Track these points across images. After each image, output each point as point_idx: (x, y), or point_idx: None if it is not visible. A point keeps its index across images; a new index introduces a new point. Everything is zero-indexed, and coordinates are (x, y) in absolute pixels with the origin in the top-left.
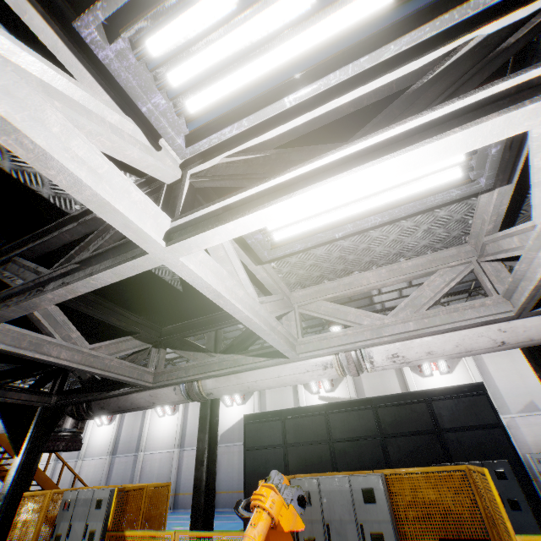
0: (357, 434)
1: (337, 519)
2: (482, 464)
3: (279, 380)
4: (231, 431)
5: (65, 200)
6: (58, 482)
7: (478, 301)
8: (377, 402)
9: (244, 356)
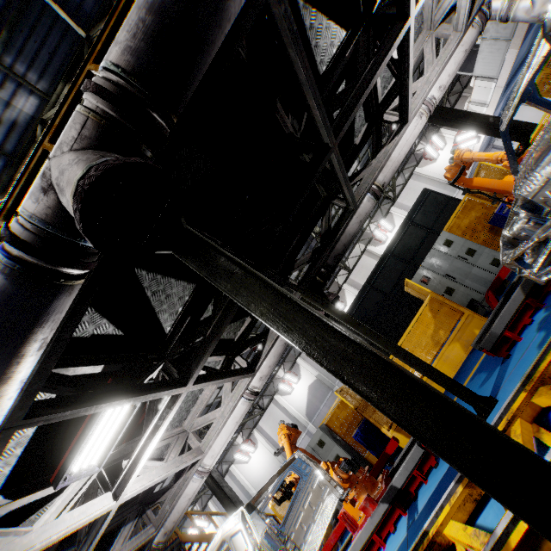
0: (397, 276)
1: (447, 268)
2: None
3: (407, 144)
4: (310, 404)
5: (322, 65)
6: None
7: (449, 40)
8: (390, 250)
9: (386, 147)
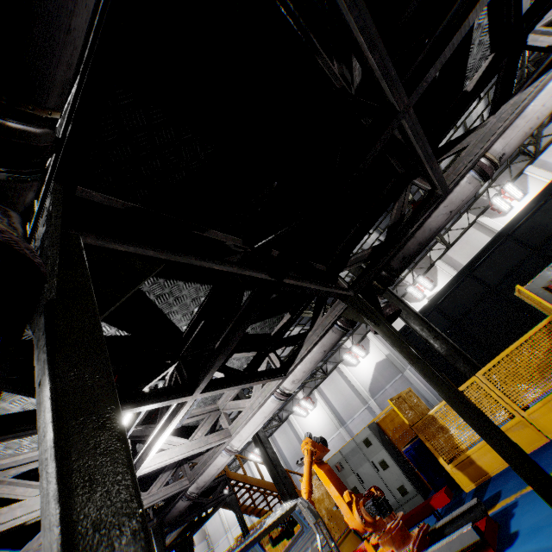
0: (510, 266)
1: None
2: None
3: None
4: (375, 381)
5: None
6: (295, 486)
7: None
8: (507, 231)
9: (519, 94)
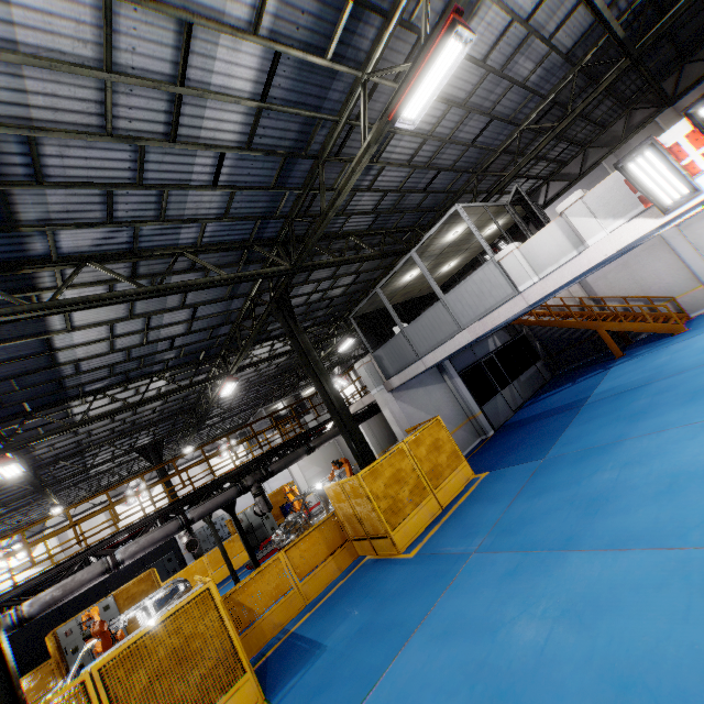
0: None
1: None
2: (162, 559)
3: None
4: None
5: None
6: None
7: None
8: None
9: None
